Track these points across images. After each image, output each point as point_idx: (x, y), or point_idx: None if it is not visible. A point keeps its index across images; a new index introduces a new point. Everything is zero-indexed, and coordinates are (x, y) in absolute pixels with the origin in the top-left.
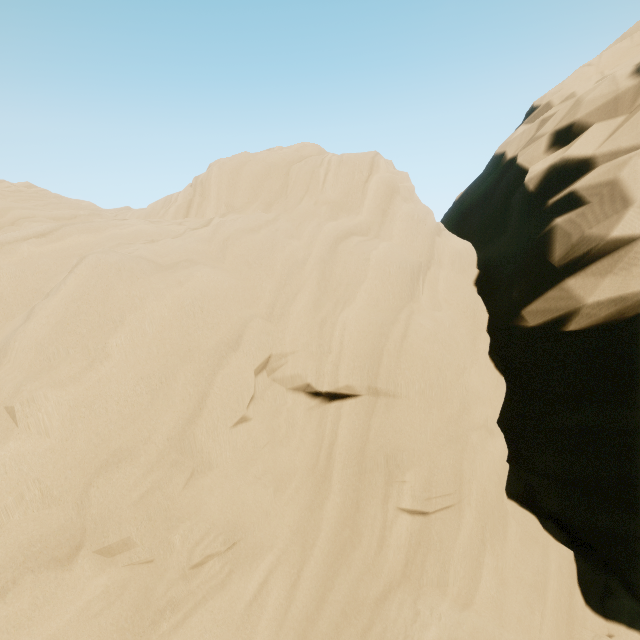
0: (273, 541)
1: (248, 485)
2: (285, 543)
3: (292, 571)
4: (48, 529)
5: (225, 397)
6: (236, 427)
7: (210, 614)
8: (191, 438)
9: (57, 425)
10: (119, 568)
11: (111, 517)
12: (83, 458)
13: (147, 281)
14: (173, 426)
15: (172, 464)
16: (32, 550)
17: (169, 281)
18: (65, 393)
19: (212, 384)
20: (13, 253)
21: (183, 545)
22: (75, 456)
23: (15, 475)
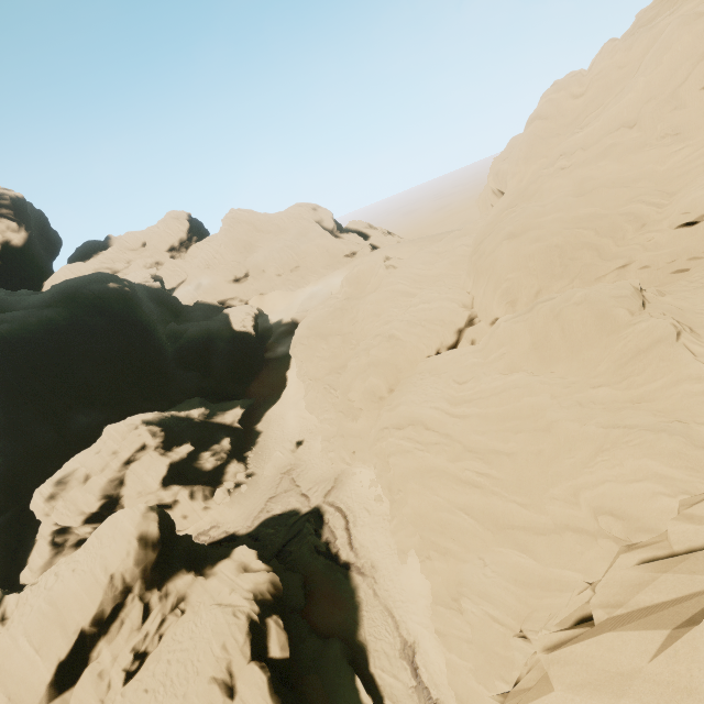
0: (695, 138)
1: (696, 116)
2: (699, 140)
3: (695, 149)
4: (630, 119)
5: (697, 75)
6: (703, 91)
7: (658, 151)
8: (677, 93)
9: (641, 90)
10: (642, 133)
11: (643, 116)
12: (643, 100)
13: (688, 26)
14: (672, 89)
15: (666, 102)
16: (625, 123)
17: (699, 23)
18: (645, 79)
19: (694, 70)
20: (657, 28)
21: (659, 129)
22: (642, 99)
23: (627, 104)
